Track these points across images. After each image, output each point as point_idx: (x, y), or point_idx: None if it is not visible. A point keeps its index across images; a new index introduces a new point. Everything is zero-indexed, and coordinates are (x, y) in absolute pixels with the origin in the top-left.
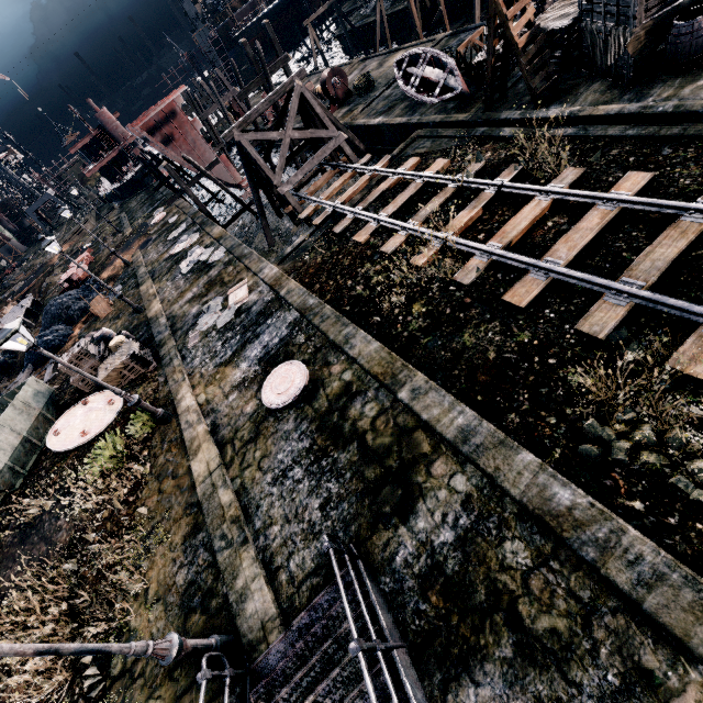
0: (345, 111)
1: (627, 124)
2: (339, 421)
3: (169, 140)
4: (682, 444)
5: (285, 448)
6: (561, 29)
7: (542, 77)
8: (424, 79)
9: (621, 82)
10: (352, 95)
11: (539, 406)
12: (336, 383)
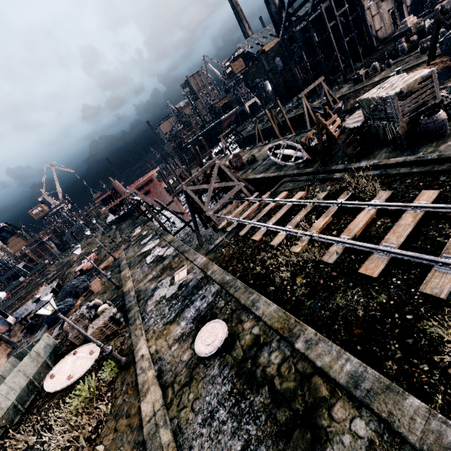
0: (242, 172)
1: (411, 166)
2: (252, 367)
3: (148, 192)
4: None
5: (211, 391)
6: (357, 127)
7: (351, 148)
8: (284, 155)
9: (399, 147)
10: (245, 165)
11: (410, 355)
12: (248, 336)
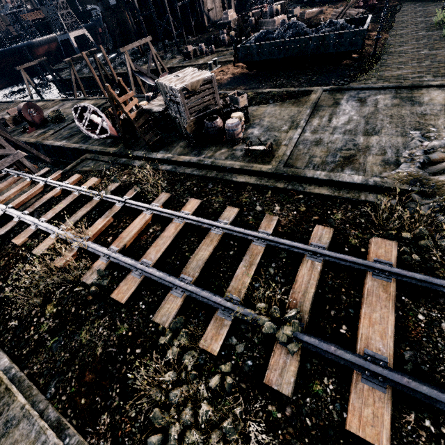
0: (40, 132)
1: (195, 167)
2: None
3: None
4: (206, 418)
5: None
6: (159, 111)
7: (151, 135)
8: (93, 122)
9: (192, 144)
10: (48, 121)
11: (126, 400)
12: None
